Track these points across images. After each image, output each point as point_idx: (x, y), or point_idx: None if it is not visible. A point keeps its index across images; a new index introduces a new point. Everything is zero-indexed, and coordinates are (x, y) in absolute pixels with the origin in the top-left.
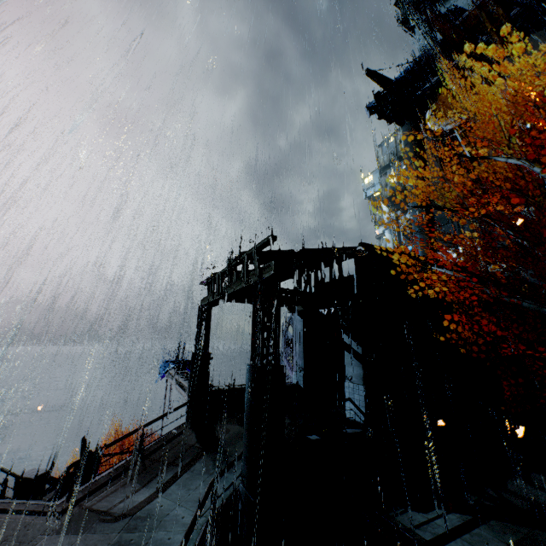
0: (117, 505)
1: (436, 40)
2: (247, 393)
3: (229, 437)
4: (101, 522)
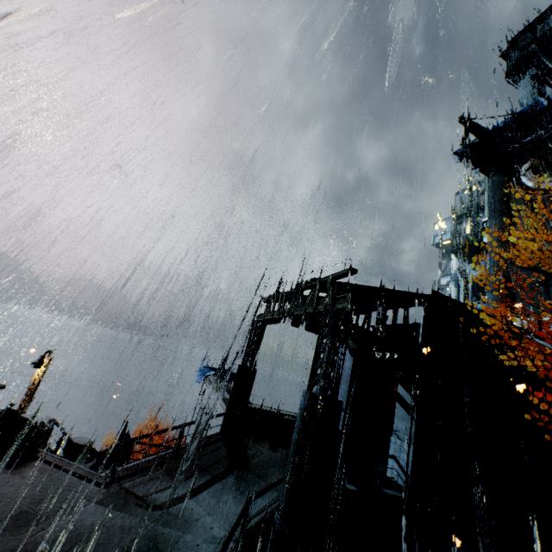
0: (152, 494)
1: (544, 94)
2: (299, 420)
3: (261, 459)
4: (138, 506)
